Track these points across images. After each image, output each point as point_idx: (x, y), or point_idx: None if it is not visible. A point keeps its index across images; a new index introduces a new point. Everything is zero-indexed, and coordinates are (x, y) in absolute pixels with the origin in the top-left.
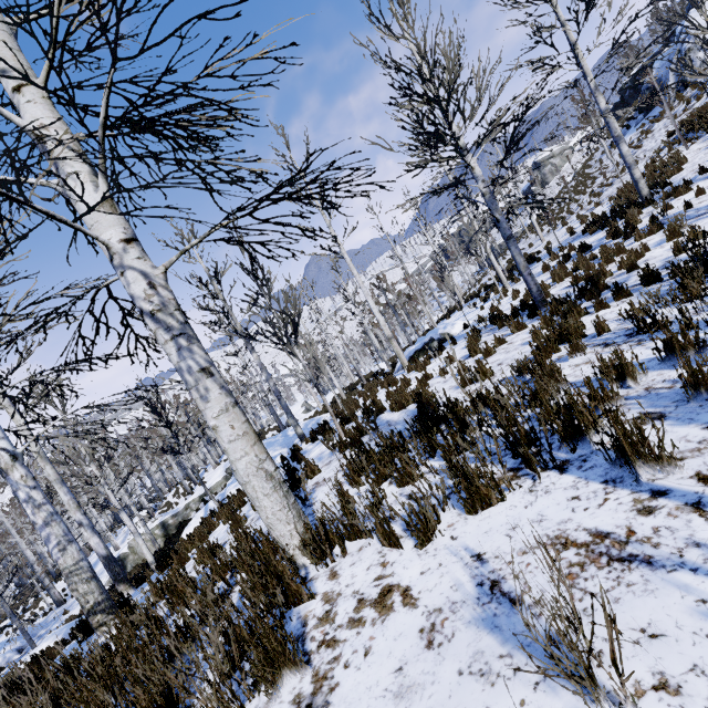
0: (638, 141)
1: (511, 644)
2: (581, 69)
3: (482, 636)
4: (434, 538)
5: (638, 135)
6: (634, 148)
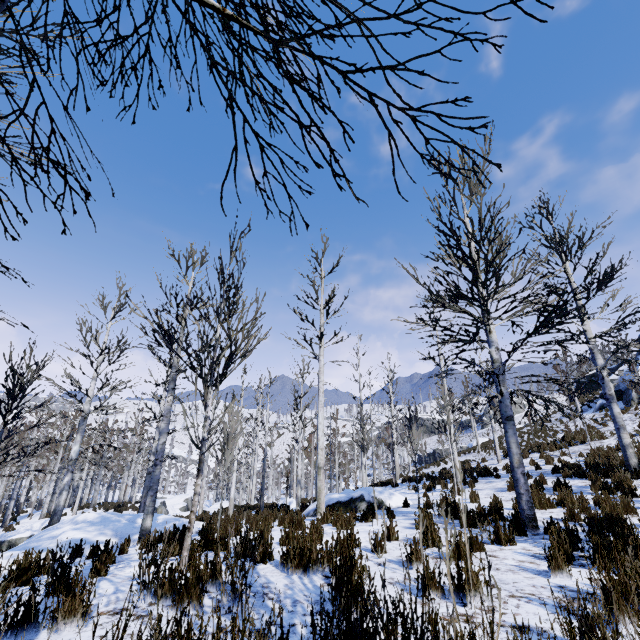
0: (602, 420)
1: None
2: (583, 326)
3: None
4: None
5: (602, 416)
6: (599, 424)
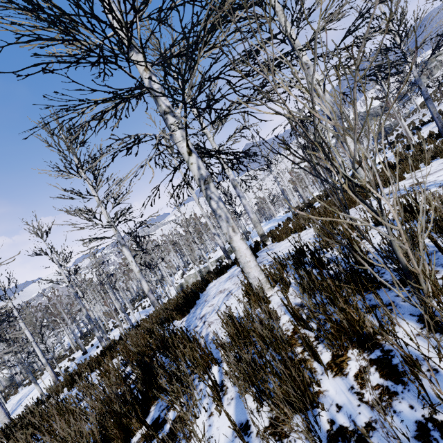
0: None
1: None
2: None
3: None
4: (429, 165)
5: None
6: None
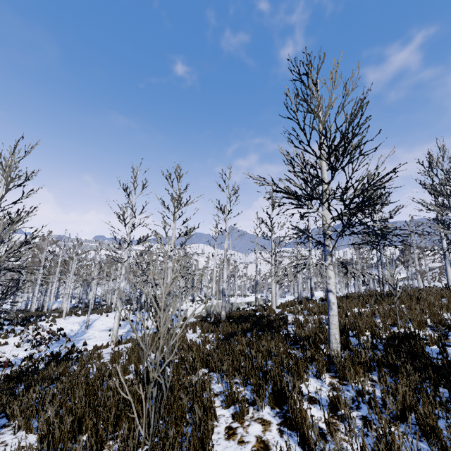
0: None
1: None
2: None
3: None
4: None
5: None
6: None
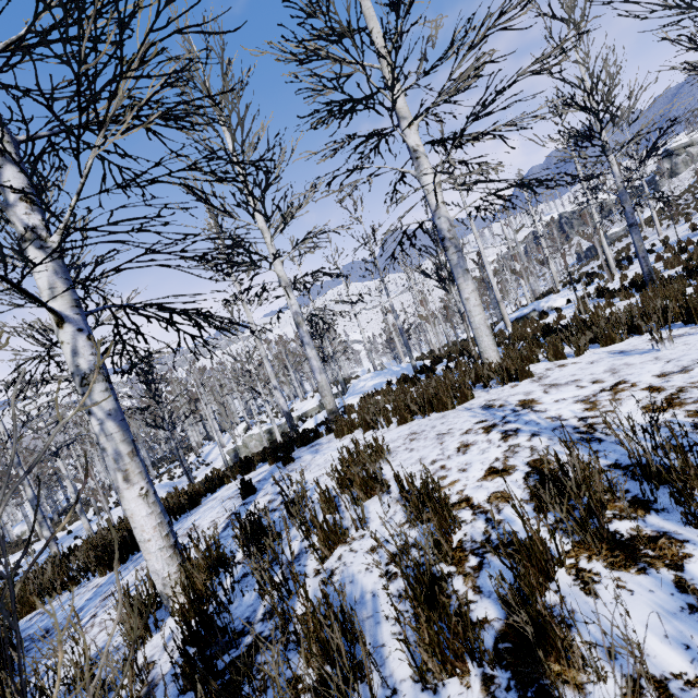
0: None
1: (630, 355)
2: None
3: (617, 357)
4: (582, 355)
5: None
6: None
